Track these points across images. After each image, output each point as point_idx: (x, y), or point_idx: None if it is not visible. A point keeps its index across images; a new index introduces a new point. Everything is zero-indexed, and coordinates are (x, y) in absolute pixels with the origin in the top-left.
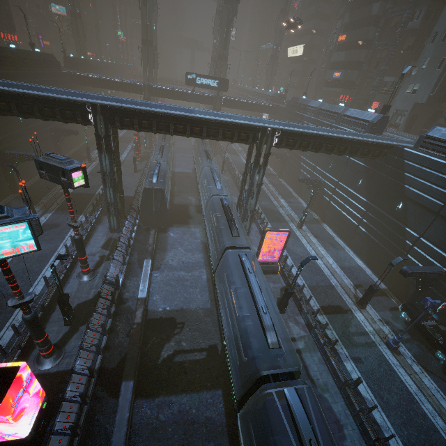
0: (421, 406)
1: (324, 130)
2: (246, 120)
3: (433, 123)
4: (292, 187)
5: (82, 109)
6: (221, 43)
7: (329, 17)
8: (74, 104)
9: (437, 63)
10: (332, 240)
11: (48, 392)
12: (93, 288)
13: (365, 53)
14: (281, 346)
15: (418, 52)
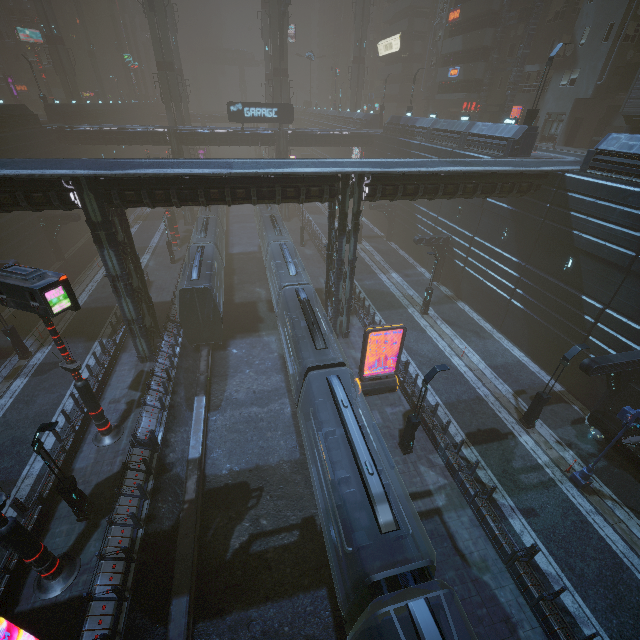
0: (634, 574)
1: (439, 164)
2: (315, 166)
3: (606, 127)
4: (408, 251)
5: (57, 186)
6: (274, 50)
7: None
8: (43, 182)
9: (602, 32)
10: (474, 325)
11: (57, 635)
12: (118, 454)
13: (492, 33)
14: (405, 519)
15: (572, 20)
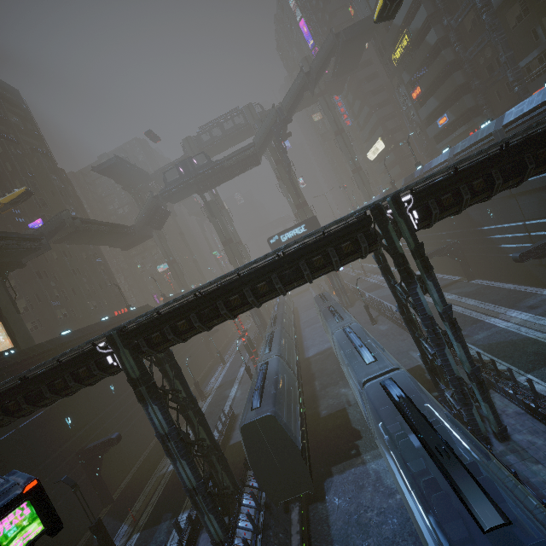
0: None
1: None
2: None
3: None
4: (507, 280)
5: (94, 354)
6: (292, 195)
7: (388, 100)
8: (82, 355)
9: None
10: None
11: None
12: None
13: (460, 74)
14: None
15: (541, 6)
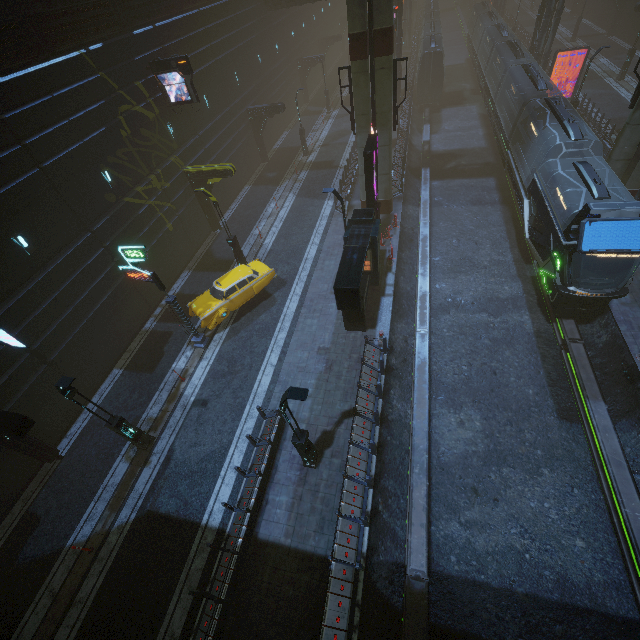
0: None
1: None
2: None
3: None
4: (629, 40)
5: None
6: None
7: None
8: None
9: None
10: None
11: None
12: None
13: None
14: None
15: None
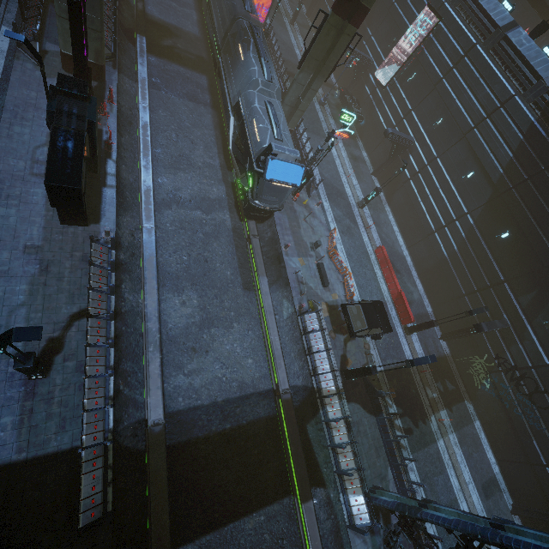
0: (322, 124)
1: None
2: None
3: None
4: None
5: None
6: None
7: None
8: None
9: None
10: None
11: None
12: None
13: None
14: None
15: None
